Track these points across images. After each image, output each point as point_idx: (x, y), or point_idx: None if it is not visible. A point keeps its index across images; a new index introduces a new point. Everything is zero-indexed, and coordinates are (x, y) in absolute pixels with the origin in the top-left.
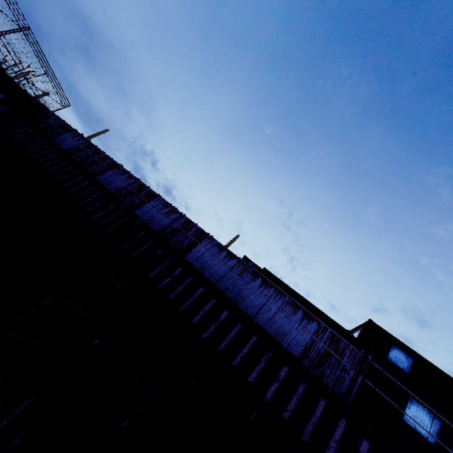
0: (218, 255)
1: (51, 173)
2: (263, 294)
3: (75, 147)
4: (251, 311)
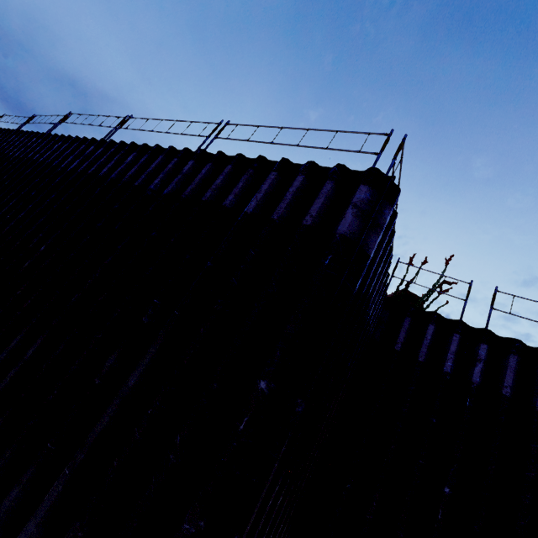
0: None
1: None
2: None
3: None
4: None
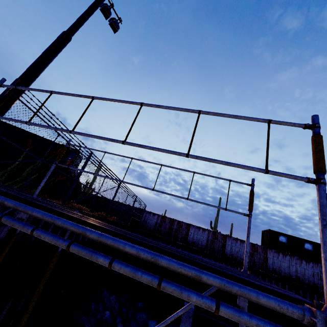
0: (279, 257)
1: None
2: (309, 267)
3: (157, 223)
4: (311, 278)
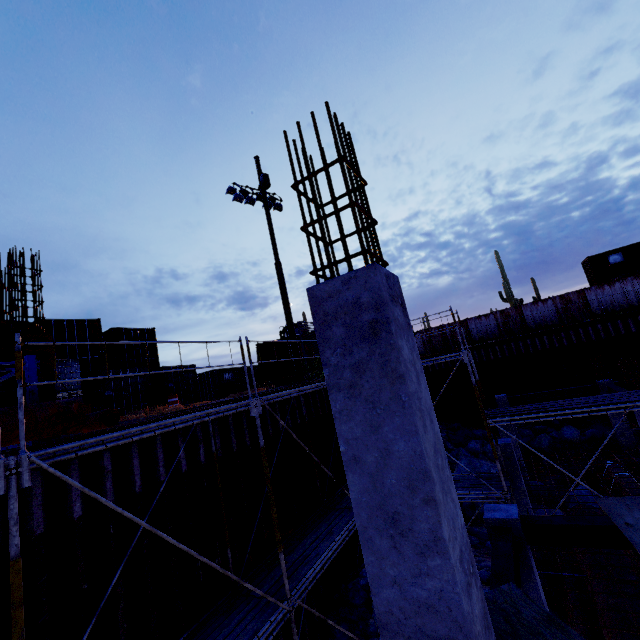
0: (604, 291)
1: (502, 357)
2: None
3: (424, 342)
4: None
